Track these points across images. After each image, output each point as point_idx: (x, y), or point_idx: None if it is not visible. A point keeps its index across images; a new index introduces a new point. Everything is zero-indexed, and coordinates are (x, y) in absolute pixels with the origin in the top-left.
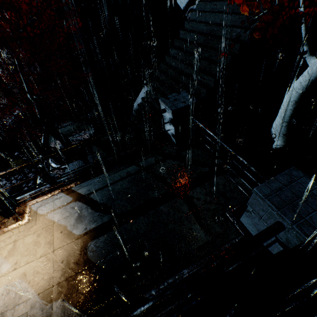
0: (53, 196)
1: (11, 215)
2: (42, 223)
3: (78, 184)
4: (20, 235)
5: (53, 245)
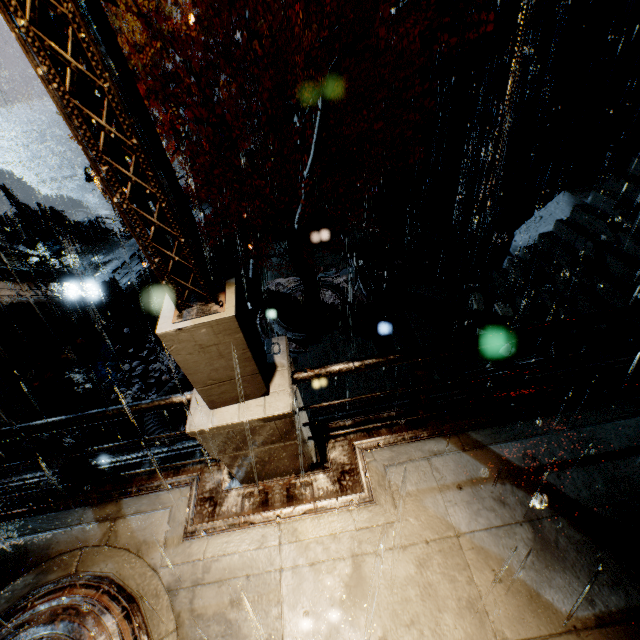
0: (420, 443)
1: (321, 466)
2: (418, 521)
3: (485, 425)
4: (363, 538)
5: (492, 624)
